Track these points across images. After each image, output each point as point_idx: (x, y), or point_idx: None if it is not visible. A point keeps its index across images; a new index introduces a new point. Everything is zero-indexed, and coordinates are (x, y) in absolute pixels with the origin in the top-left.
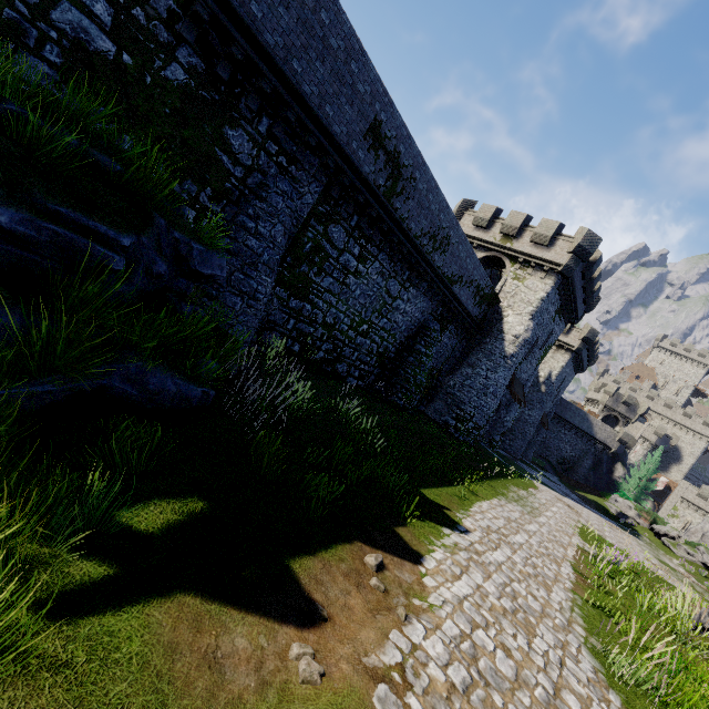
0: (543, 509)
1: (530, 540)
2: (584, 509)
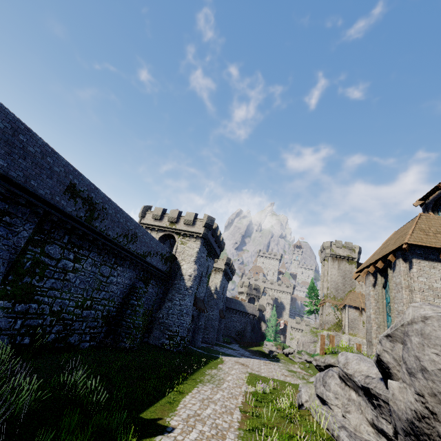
0: (226, 376)
1: (215, 407)
2: (251, 360)
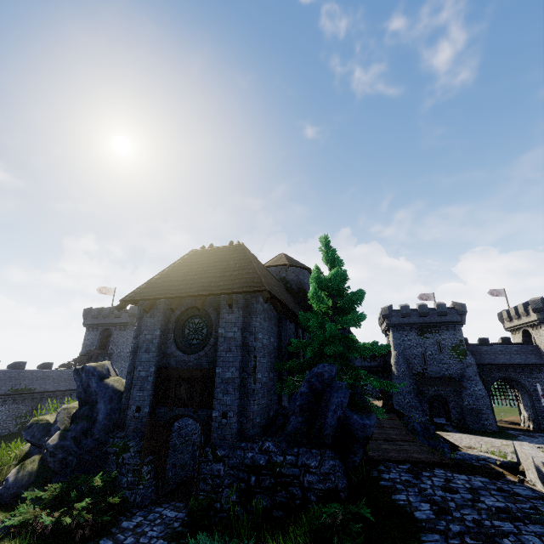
0: None
1: None
2: None
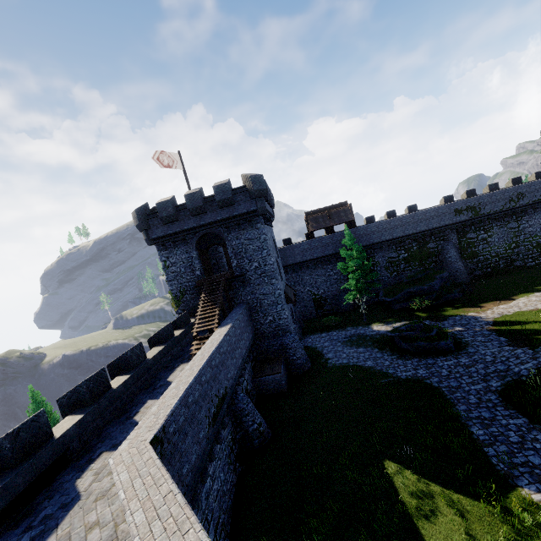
0: None
1: None
2: None
